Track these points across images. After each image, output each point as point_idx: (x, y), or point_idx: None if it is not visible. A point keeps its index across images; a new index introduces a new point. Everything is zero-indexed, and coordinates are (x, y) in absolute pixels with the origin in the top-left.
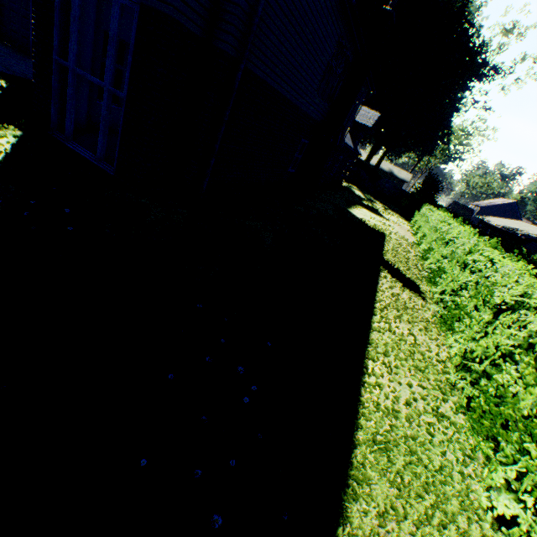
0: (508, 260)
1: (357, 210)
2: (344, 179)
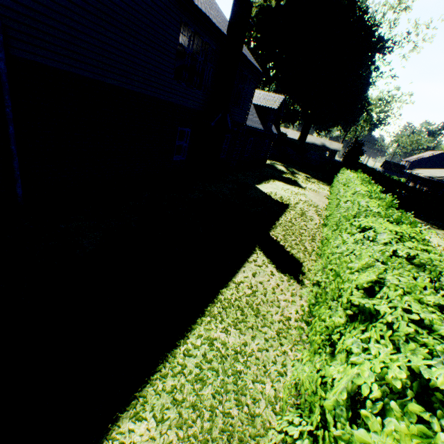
0: (389, 225)
1: (269, 184)
2: (267, 157)
